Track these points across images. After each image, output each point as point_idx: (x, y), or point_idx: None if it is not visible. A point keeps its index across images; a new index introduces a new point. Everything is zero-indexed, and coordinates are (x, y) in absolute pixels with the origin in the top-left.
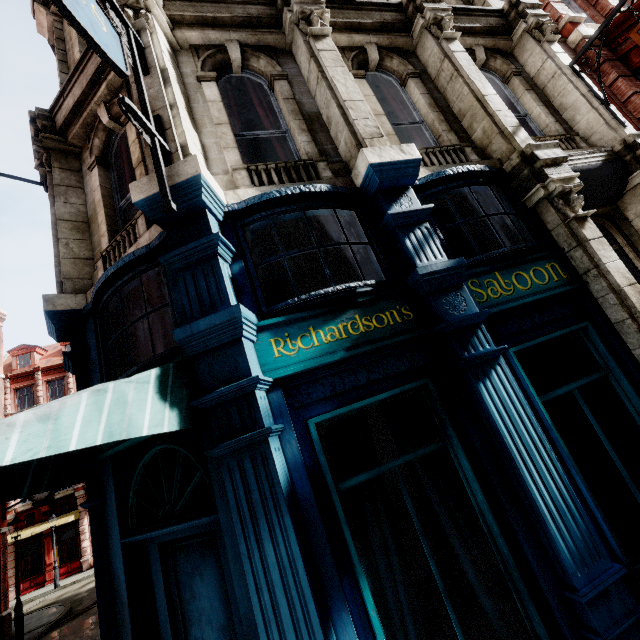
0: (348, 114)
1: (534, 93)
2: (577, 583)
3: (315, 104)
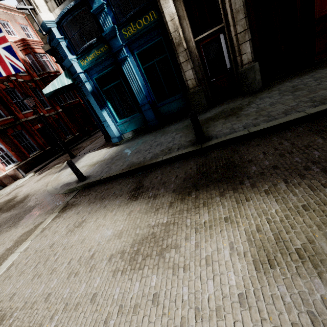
0: None
1: None
2: (140, 104)
3: None
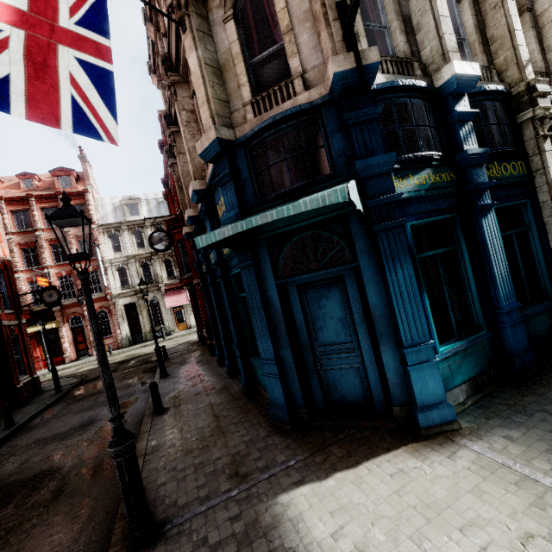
0: (440, 27)
1: (535, 31)
2: (503, 306)
3: (408, 7)
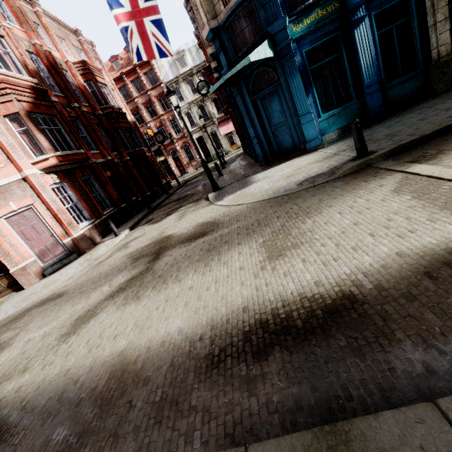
0: None
1: None
2: (365, 84)
3: None
